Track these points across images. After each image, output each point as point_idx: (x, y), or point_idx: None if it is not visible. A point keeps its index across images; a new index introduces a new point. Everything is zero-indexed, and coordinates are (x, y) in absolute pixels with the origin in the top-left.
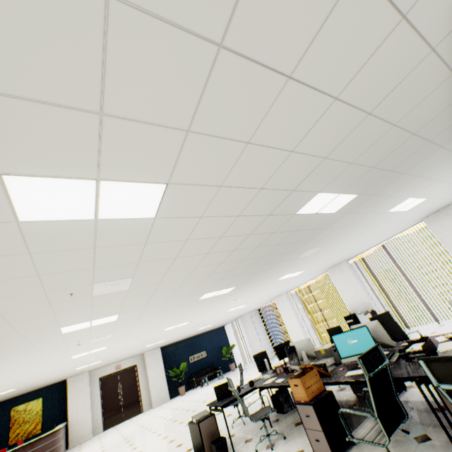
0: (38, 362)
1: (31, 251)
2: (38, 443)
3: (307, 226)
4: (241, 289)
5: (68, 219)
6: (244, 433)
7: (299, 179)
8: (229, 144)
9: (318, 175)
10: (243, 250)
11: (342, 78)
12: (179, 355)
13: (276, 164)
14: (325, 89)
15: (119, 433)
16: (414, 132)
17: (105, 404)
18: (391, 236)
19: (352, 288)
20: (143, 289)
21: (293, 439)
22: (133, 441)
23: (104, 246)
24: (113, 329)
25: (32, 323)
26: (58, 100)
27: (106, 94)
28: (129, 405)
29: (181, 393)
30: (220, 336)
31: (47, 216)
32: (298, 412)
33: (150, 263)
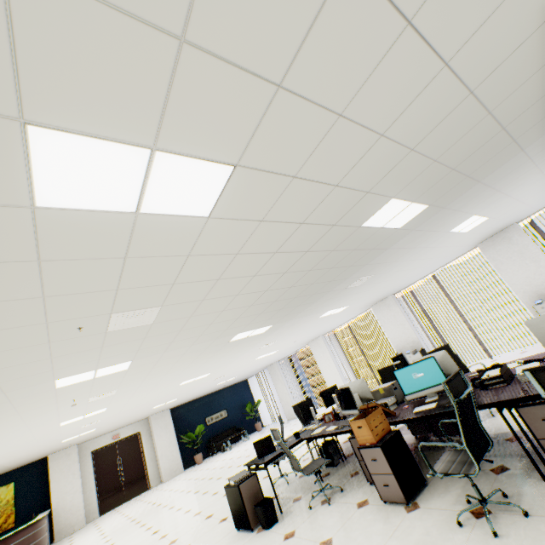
0: (15, 432)
1: (41, 258)
2: (14, 538)
3: (368, 244)
4: (278, 328)
5: (102, 209)
6: (290, 492)
7: (378, 176)
8: (320, 114)
9: (399, 173)
10: (294, 273)
11: (460, 35)
12: (194, 417)
13: (360, 152)
14: (440, 48)
15: (122, 516)
16: (504, 126)
17: (101, 483)
18: (443, 265)
19: (400, 325)
20: (169, 325)
21: (352, 491)
22: (144, 521)
23: (138, 256)
24: (120, 383)
25: (20, 372)
26: (130, 5)
27: (196, 8)
28: (132, 481)
29: (197, 462)
30: (243, 392)
31: (75, 202)
32: (362, 458)
33: (187, 285)
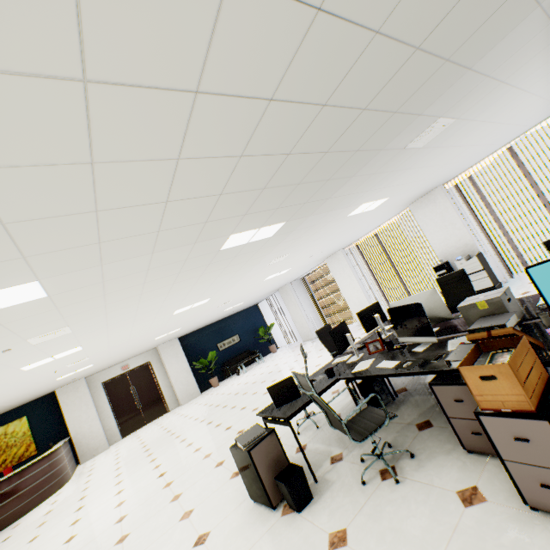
0: None
1: None
2: (25, 473)
3: None
4: (292, 231)
5: None
6: (323, 444)
7: None
8: None
9: None
10: (340, 31)
11: None
12: (205, 344)
13: None
14: None
15: (139, 442)
16: None
17: (118, 410)
18: (530, 127)
19: (448, 226)
20: (42, 186)
21: (433, 460)
22: (155, 454)
23: None
24: (62, 317)
25: None
26: None
27: None
28: (150, 406)
29: (213, 385)
30: (254, 316)
31: None
32: (484, 431)
33: None
